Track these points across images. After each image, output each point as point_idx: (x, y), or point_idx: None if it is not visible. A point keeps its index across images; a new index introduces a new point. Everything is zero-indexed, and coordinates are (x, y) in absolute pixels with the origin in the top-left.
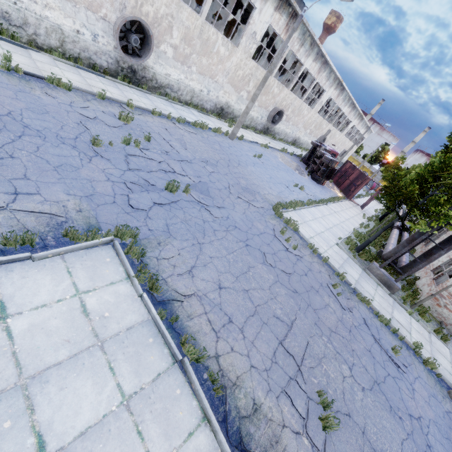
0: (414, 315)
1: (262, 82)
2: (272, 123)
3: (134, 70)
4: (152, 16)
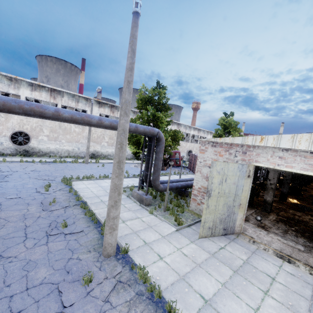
0: (154, 213)
1: (88, 132)
2: None
3: (27, 151)
4: (30, 128)
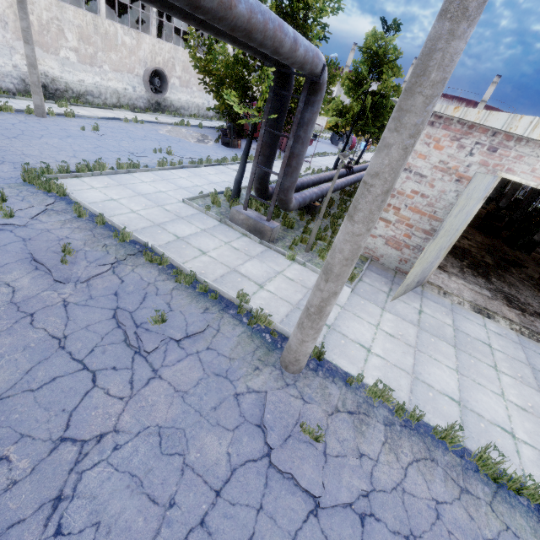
0: (298, 259)
1: (18, 5)
2: (158, 93)
3: None
4: None
